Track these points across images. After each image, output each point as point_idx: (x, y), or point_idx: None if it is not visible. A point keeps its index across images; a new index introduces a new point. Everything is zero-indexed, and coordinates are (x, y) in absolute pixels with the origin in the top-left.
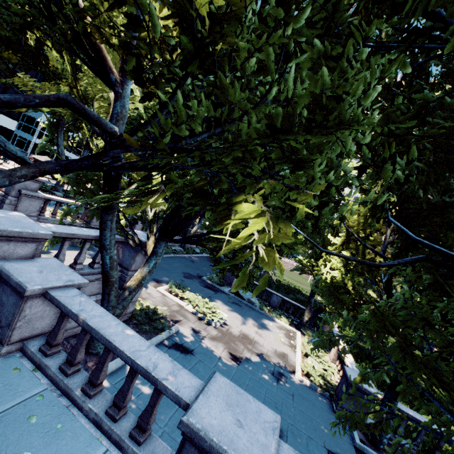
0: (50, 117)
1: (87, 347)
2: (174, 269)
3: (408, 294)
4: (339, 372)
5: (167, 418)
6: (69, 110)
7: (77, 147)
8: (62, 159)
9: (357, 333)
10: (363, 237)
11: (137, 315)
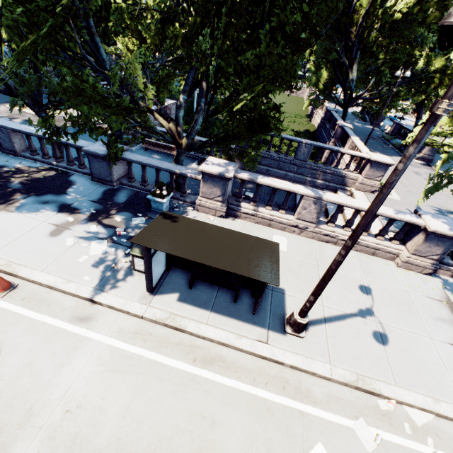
0: None
1: None
2: None
3: None
4: None
5: None
6: None
7: None
8: None
9: None
10: None
11: None
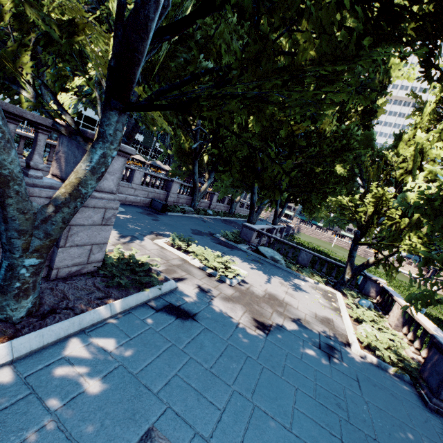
0: None
1: None
2: (181, 226)
3: None
4: (410, 343)
5: None
6: None
7: None
8: None
9: None
10: None
11: (113, 266)
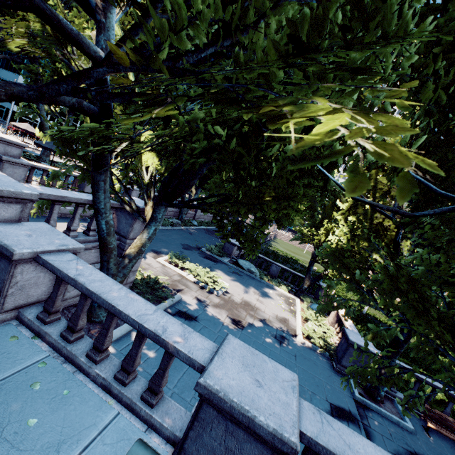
0: (26, 76)
1: (89, 315)
2: (173, 241)
3: (425, 253)
4: (338, 334)
5: (175, 381)
6: (46, 67)
7: (60, 112)
8: (44, 125)
9: (360, 297)
10: (382, 194)
11: (139, 284)
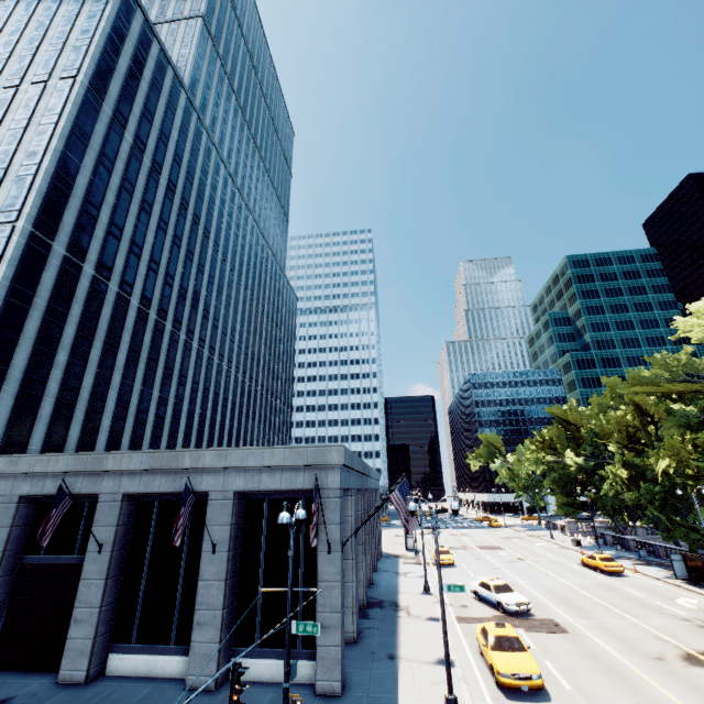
0: None
1: None
2: None
3: None
4: None
5: None
6: None
7: None
8: None
9: None
10: None
11: None
